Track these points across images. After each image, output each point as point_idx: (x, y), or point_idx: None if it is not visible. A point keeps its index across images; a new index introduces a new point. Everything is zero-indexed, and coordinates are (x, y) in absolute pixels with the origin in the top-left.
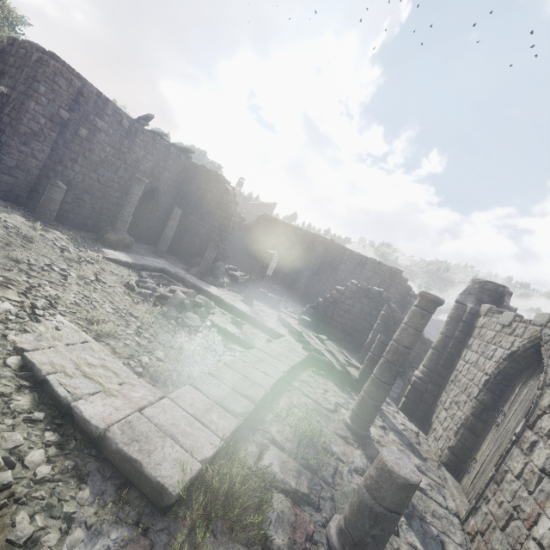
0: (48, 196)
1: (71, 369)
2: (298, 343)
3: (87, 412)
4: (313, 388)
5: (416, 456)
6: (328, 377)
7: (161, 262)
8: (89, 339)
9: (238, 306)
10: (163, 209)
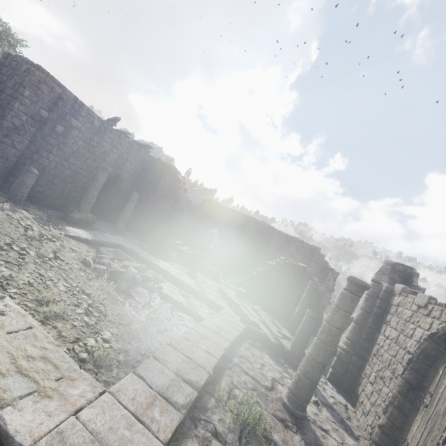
0: (21, 180)
1: (6, 364)
2: (236, 315)
3: (12, 425)
4: (251, 363)
5: (349, 435)
6: (263, 349)
7: (118, 238)
8: (34, 325)
9: (184, 279)
10: (124, 192)
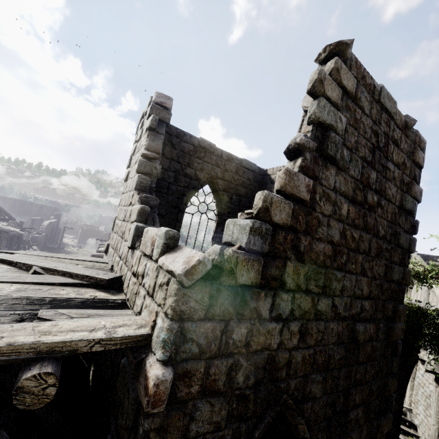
0: None
1: None
2: None
3: None
4: None
5: None
6: None
7: None
8: None
9: None
10: None
